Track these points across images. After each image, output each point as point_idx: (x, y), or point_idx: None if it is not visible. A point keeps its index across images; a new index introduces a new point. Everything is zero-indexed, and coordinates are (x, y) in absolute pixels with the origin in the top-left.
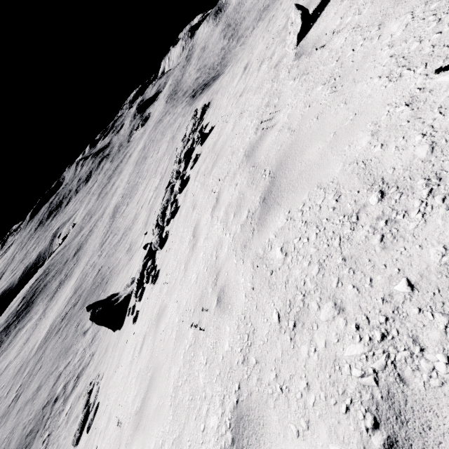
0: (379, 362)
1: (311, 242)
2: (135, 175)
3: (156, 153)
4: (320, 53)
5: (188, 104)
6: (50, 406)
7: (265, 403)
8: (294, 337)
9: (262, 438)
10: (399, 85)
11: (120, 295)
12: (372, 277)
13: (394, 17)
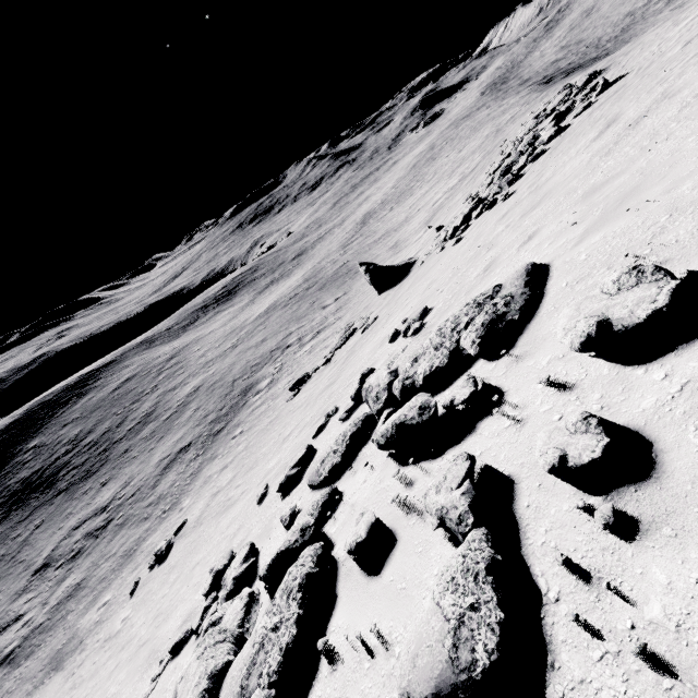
0: None
1: None
2: (410, 179)
3: (457, 153)
4: None
5: (535, 91)
6: (281, 350)
7: None
8: None
9: None
10: None
11: (397, 264)
12: None
13: None
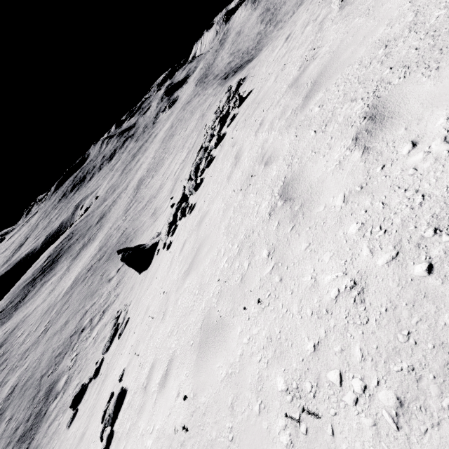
0: (370, 100)
1: (340, 90)
2: (161, 151)
3: (184, 131)
4: None
5: (219, 85)
6: (78, 335)
7: (304, 166)
8: (325, 130)
9: (301, 177)
10: None
11: (147, 244)
12: (373, 78)
13: None
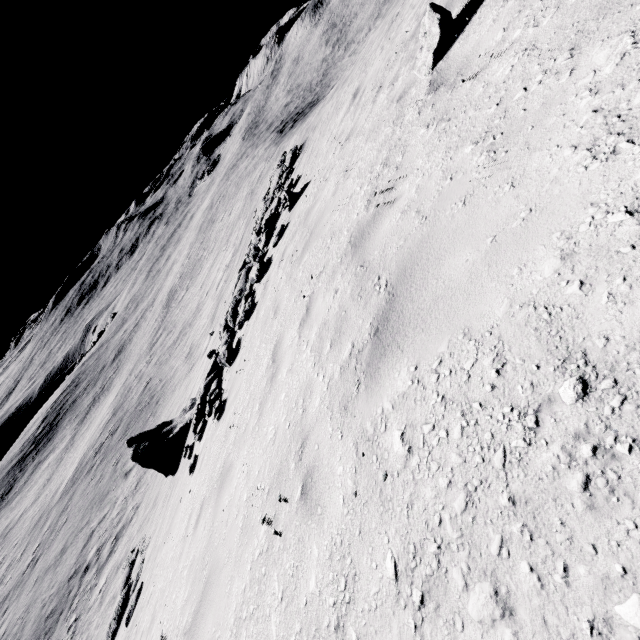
0: None
1: (452, 441)
2: (199, 246)
3: (228, 216)
4: (469, 87)
5: (273, 143)
6: (79, 578)
7: None
8: (421, 625)
9: None
10: (612, 170)
11: (174, 425)
12: (569, 564)
13: (599, 37)
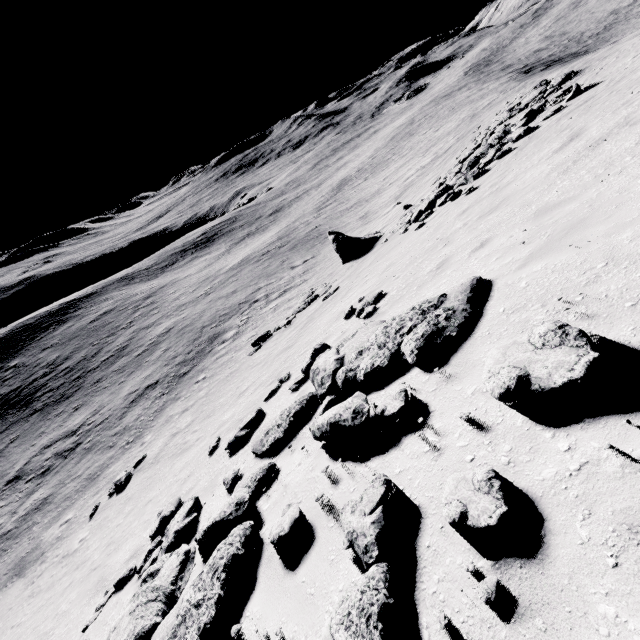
0: None
1: None
2: (387, 151)
3: (434, 131)
4: None
5: (514, 79)
6: (249, 304)
7: None
8: None
9: None
10: None
11: (363, 237)
12: None
13: None
